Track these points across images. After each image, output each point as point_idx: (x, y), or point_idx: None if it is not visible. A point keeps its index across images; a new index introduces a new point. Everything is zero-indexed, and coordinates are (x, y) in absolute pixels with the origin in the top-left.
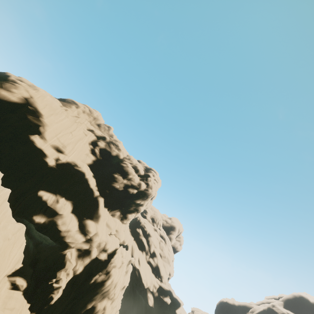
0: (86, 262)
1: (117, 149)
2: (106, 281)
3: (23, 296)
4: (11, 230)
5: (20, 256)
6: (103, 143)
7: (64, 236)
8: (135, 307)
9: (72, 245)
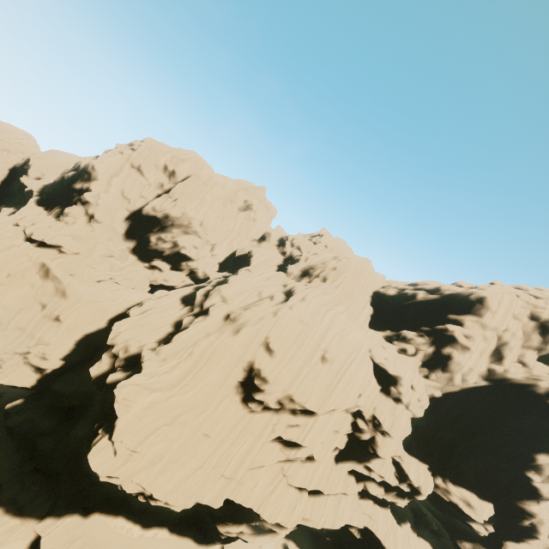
0: None
1: None
2: None
3: None
4: None
5: None
6: None
7: None
8: None
9: None
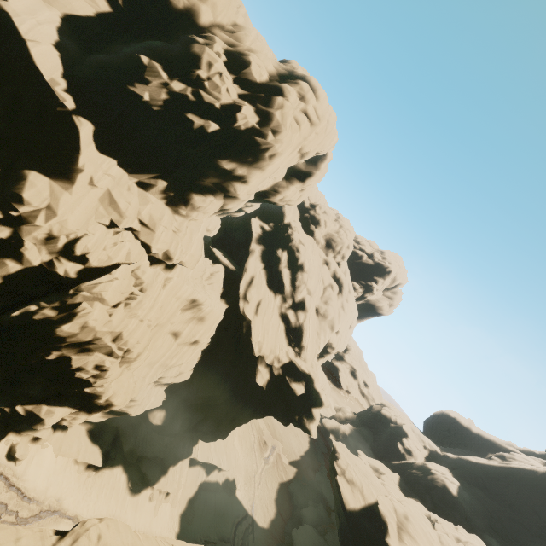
0: (3, 269)
1: None
2: (56, 324)
3: None
4: None
5: None
6: None
7: None
8: (233, 375)
9: None
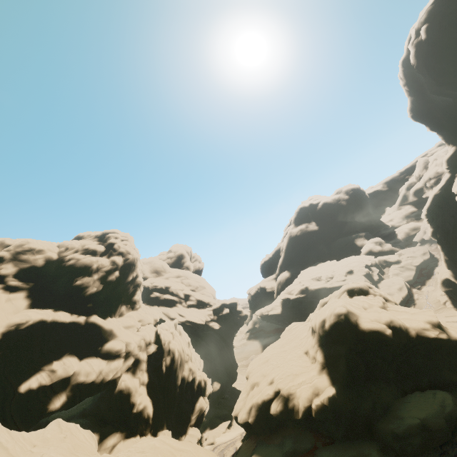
0: (144, 368)
1: (38, 253)
2: (174, 357)
3: (127, 440)
4: (54, 434)
5: (88, 433)
6: (8, 266)
7: (101, 380)
8: (209, 343)
9: (119, 374)
